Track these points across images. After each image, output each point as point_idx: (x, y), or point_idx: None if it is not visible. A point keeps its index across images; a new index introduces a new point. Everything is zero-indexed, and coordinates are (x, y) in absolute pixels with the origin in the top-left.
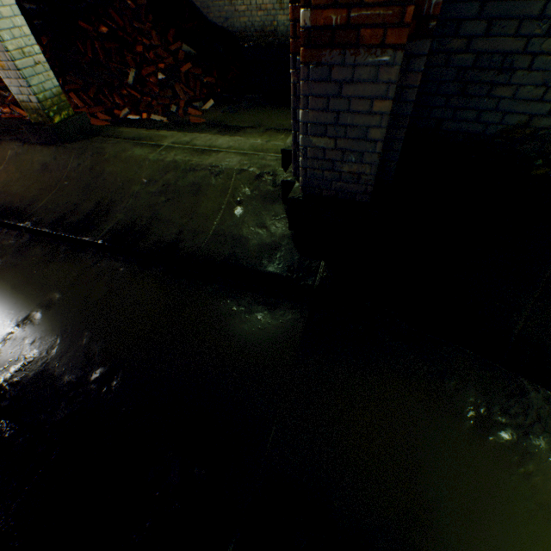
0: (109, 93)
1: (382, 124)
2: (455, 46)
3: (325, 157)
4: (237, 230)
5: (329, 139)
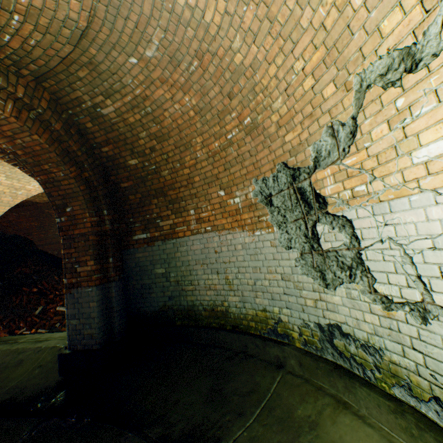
0: (19, 320)
1: (95, 310)
2: (134, 283)
3: (77, 328)
4: (27, 382)
5: (78, 319)
